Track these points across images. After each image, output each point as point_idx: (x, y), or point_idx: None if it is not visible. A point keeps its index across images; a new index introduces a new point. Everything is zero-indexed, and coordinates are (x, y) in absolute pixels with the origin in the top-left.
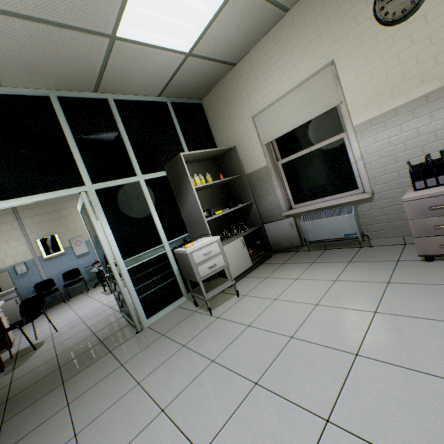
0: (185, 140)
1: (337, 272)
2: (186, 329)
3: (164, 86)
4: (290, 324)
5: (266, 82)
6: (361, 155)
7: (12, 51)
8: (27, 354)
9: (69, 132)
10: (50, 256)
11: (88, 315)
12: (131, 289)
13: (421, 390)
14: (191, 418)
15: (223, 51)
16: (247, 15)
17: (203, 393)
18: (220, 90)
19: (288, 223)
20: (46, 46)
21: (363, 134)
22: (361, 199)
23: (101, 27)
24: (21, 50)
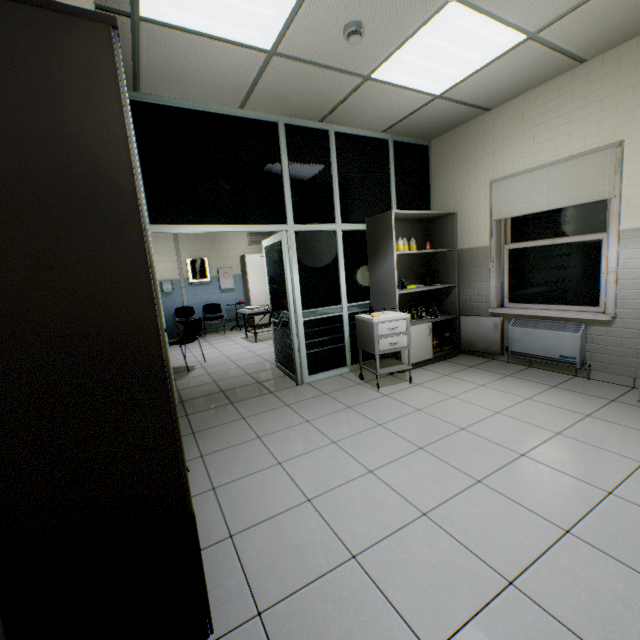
0: (396, 191)
1: (533, 392)
2: (351, 395)
3: (394, 123)
4: (463, 419)
5: (524, 143)
6: (617, 267)
7: (272, 84)
8: (182, 373)
9: (286, 164)
10: (196, 281)
11: (234, 356)
12: (302, 341)
13: (568, 486)
14: (361, 452)
15: (480, 96)
16: (527, 65)
17: (371, 442)
18: (458, 136)
19: (493, 323)
20: (302, 82)
21: (629, 243)
22: (597, 320)
23: (361, 69)
24: (279, 84)
